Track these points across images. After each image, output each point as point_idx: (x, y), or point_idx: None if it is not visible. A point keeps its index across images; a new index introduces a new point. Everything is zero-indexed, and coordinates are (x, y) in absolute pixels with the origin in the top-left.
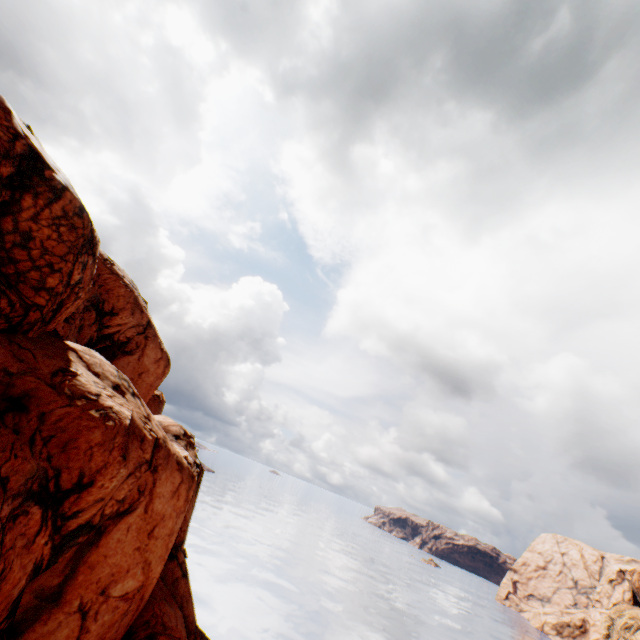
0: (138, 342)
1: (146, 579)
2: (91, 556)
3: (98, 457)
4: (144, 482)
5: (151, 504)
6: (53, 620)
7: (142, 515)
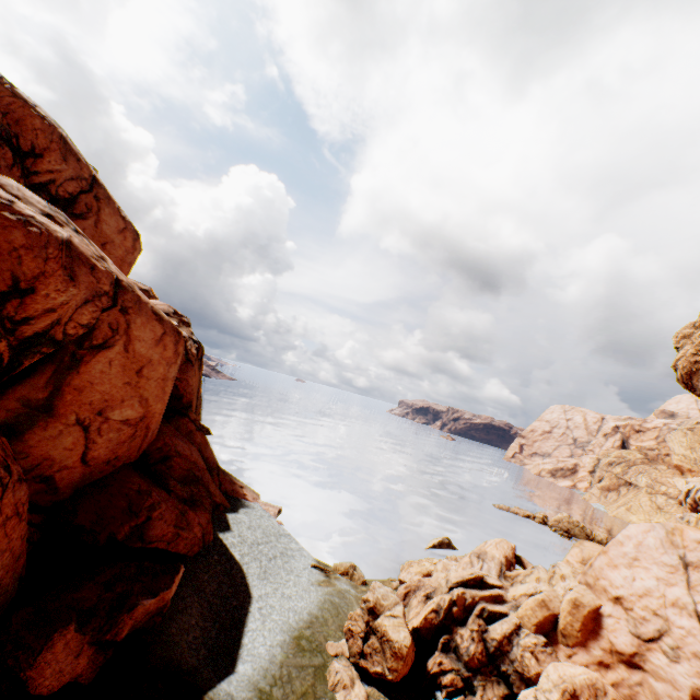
0: (88, 204)
1: (147, 413)
2: (74, 380)
3: (30, 263)
4: (115, 322)
5: (131, 345)
6: (53, 428)
7: (123, 354)
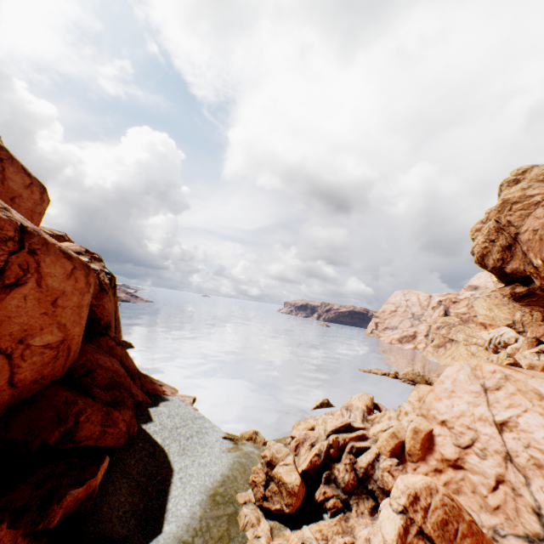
0: None
1: (66, 336)
2: None
3: None
4: (24, 262)
5: (43, 281)
6: None
7: (36, 289)
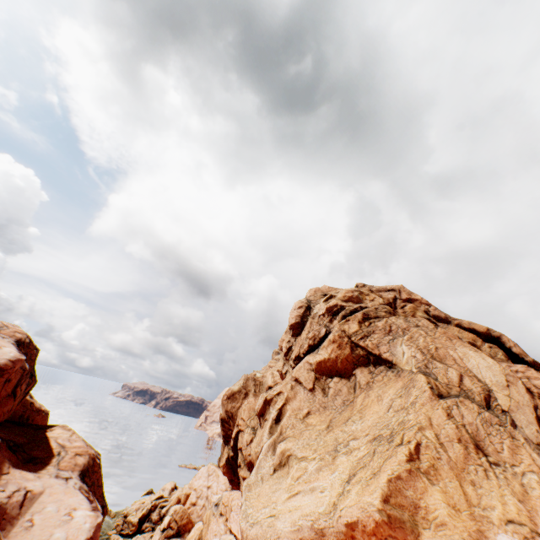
0: None
1: None
2: None
3: None
4: None
5: None
6: None
7: None
